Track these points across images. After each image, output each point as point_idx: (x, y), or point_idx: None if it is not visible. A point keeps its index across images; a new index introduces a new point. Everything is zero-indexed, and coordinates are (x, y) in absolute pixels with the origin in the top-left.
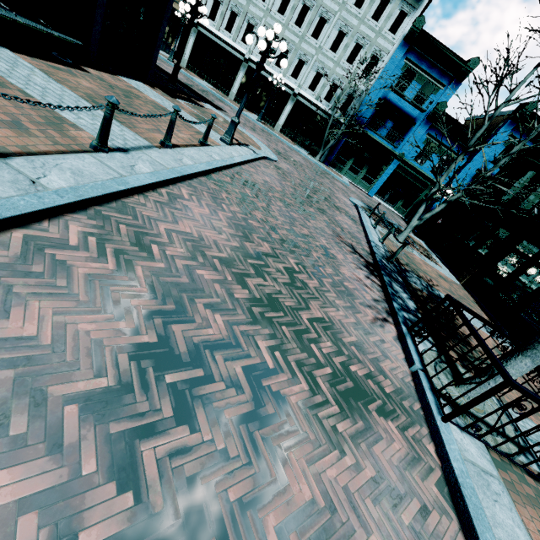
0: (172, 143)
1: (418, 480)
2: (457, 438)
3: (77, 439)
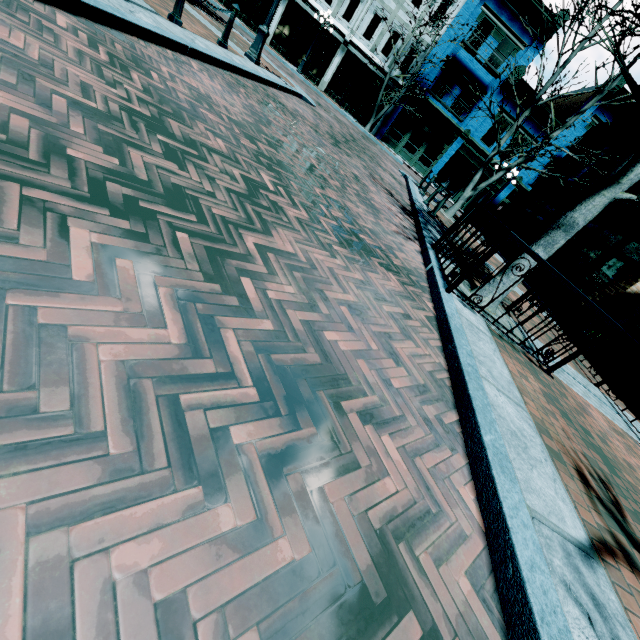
0: (183, 27)
1: (407, 305)
2: (458, 306)
3: (65, 114)
